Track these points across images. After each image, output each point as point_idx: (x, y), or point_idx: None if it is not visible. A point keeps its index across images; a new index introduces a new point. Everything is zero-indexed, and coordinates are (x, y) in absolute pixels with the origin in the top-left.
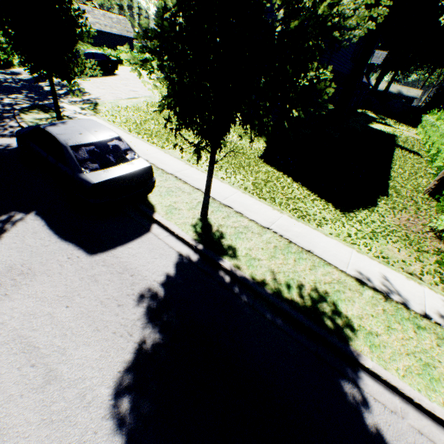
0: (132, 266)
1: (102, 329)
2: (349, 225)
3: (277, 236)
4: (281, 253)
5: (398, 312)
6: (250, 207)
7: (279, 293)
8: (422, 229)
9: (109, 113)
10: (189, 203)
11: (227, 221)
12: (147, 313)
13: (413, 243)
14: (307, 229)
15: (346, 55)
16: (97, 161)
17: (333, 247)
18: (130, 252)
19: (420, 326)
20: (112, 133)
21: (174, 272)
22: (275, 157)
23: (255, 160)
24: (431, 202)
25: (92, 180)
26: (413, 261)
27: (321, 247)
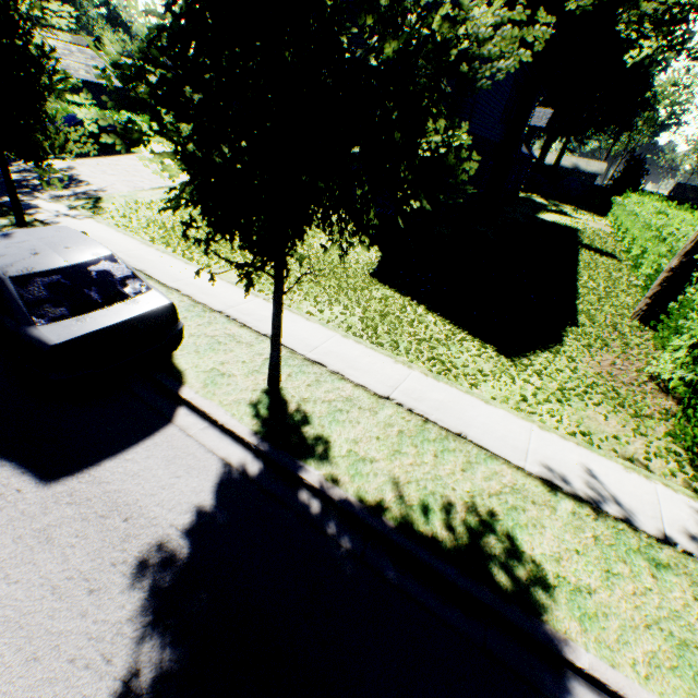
0: (128, 499)
1: (45, 655)
2: (522, 380)
3: (403, 412)
4: (411, 444)
5: (620, 538)
6: (357, 361)
7: (409, 526)
8: (636, 377)
9: (119, 213)
10: (247, 363)
11: (316, 391)
12: (149, 601)
13: (627, 403)
14: (454, 393)
15: (494, 114)
16: (65, 303)
17: (499, 423)
18: (129, 468)
19: (660, 562)
20: (98, 249)
21: (212, 502)
22: (396, 272)
23: (365, 279)
24: (644, 333)
25: (51, 339)
26: (630, 436)
27: (479, 425)
